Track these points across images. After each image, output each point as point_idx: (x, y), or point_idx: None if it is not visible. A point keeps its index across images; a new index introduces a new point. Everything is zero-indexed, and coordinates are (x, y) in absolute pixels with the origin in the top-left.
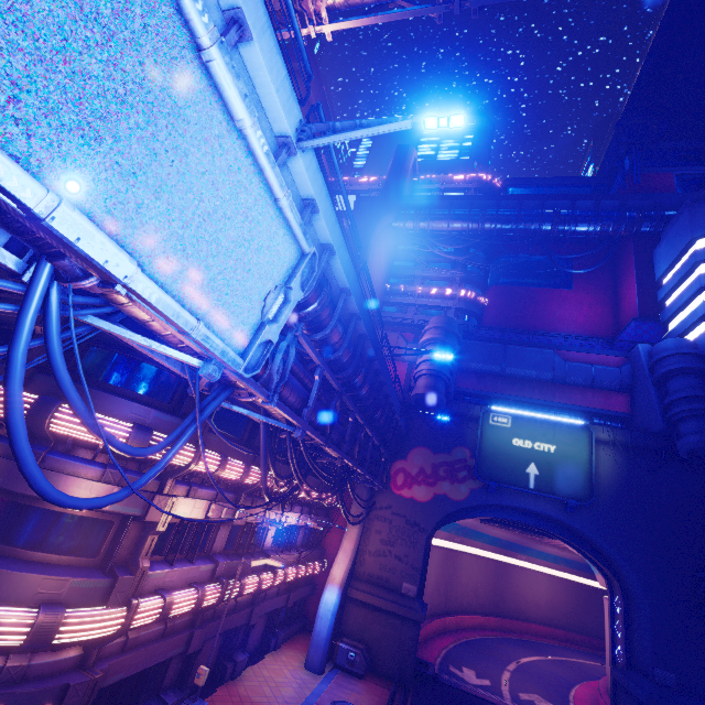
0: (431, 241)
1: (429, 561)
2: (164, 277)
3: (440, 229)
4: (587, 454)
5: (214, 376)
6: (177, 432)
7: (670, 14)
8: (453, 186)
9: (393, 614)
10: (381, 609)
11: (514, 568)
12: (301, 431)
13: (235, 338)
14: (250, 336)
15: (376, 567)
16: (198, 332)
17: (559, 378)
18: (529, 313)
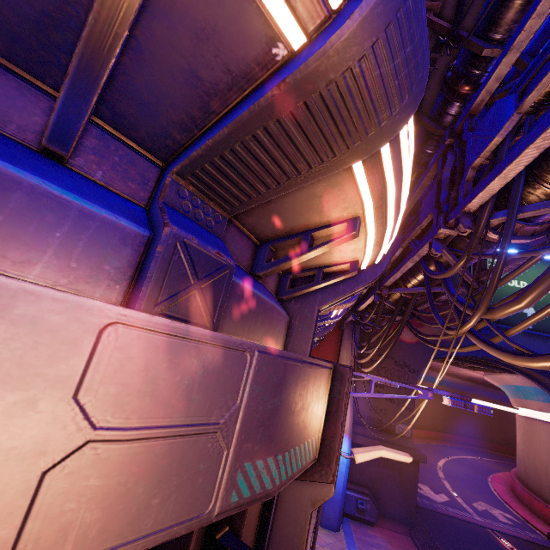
0: None
1: None
2: None
3: None
4: None
5: None
6: None
7: None
8: None
9: None
10: None
11: None
12: None
13: None
14: None
15: (365, 409)
16: None
17: None
18: None
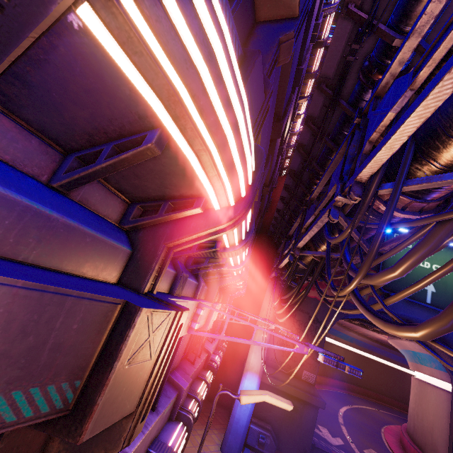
0: None
1: None
2: None
3: None
4: None
5: None
6: None
7: None
8: None
9: (295, 397)
10: (284, 392)
11: (326, 344)
12: None
13: None
14: None
15: (278, 354)
16: None
17: None
18: None
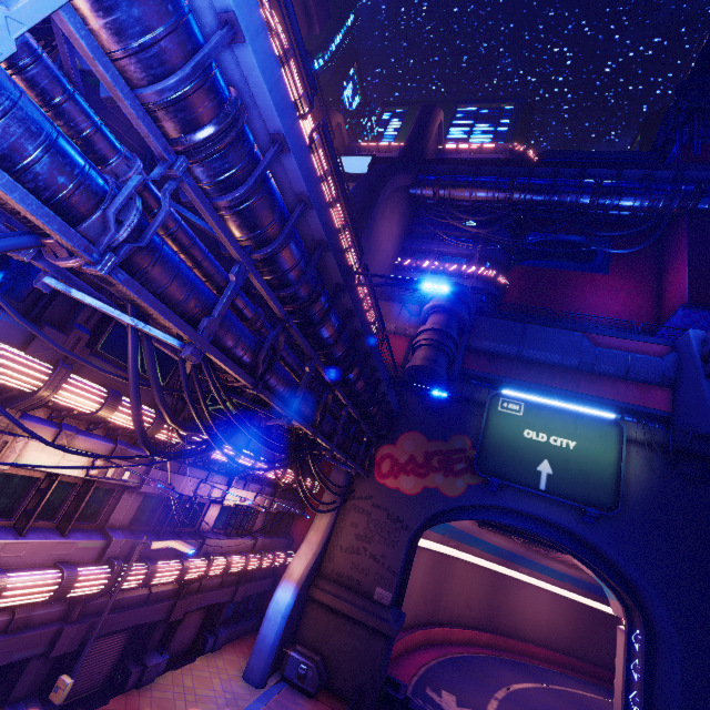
0: (450, 212)
1: (415, 564)
2: None
3: (461, 198)
4: (615, 454)
5: None
6: None
7: None
8: (481, 156)
9: (361, 623)
10: (347, 616)
11: (514, 582)
12: (191, 348)
13: None
14: None
15: (346, 566)
16: None
17: (586, 365)
18: (555, 297)
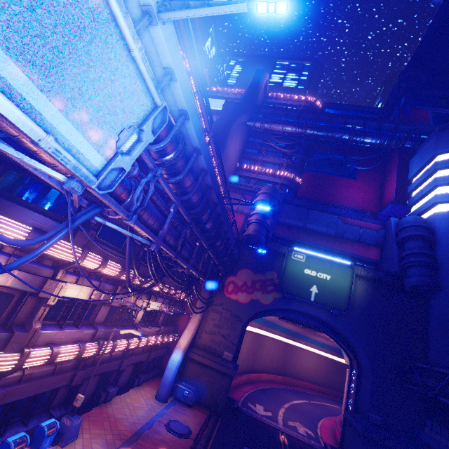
0: (270, 137)
1: (244, 339)
2: (8, 85)
3: (277, 130)
4: (349, 283)
5: (77, 190)
6: (52, 232)
7: (446, 3)
8: (290, 103)
9: (216, 370)
10: (209, 366)
11: (297, 348)
12: (156, 245)
13: (89, 160)
14: (105, 162)
15: (208, 341)
16: (47, 143)
17: (339, 234)
18: (327, 192)
